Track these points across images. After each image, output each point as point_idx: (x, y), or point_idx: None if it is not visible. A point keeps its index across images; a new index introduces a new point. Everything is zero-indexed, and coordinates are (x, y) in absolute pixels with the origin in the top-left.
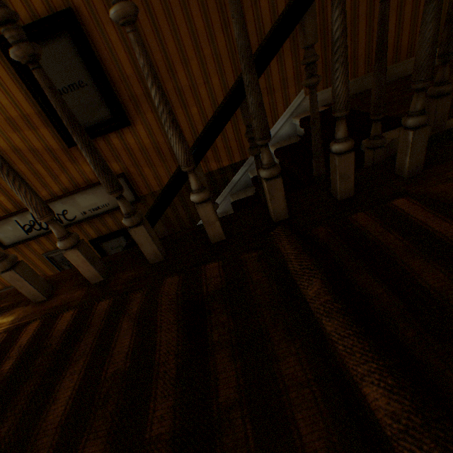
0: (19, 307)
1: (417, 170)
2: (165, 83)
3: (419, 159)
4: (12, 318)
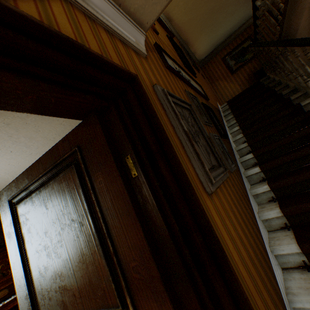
0: None
1: None
2: (197, 78)
3: None
4: None
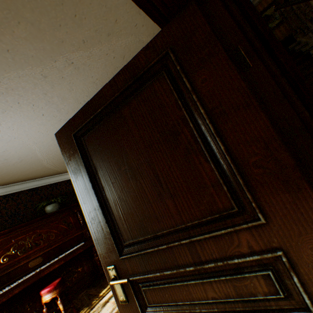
0: None
1: None
2: None
3: None
4: None
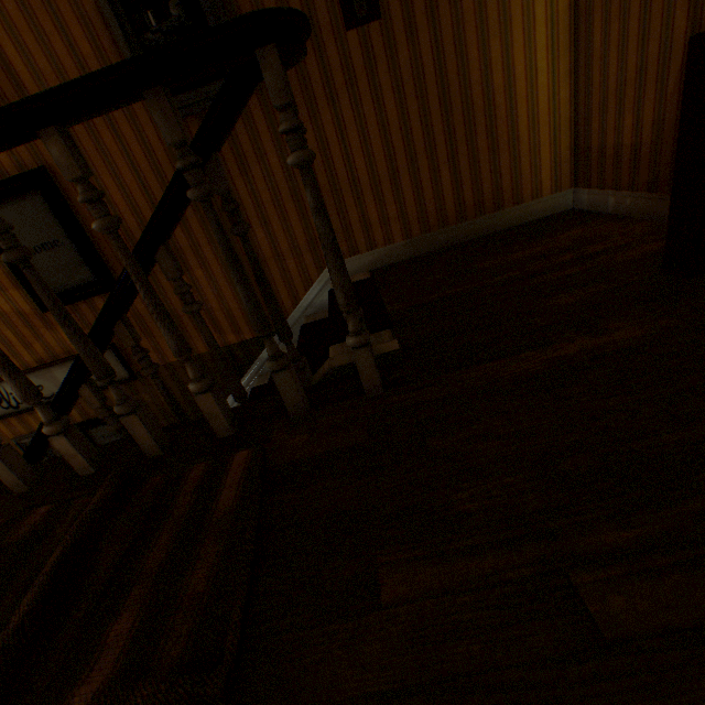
0: None
1: (303, 411)
2: None
3: (297, 400)
4: None
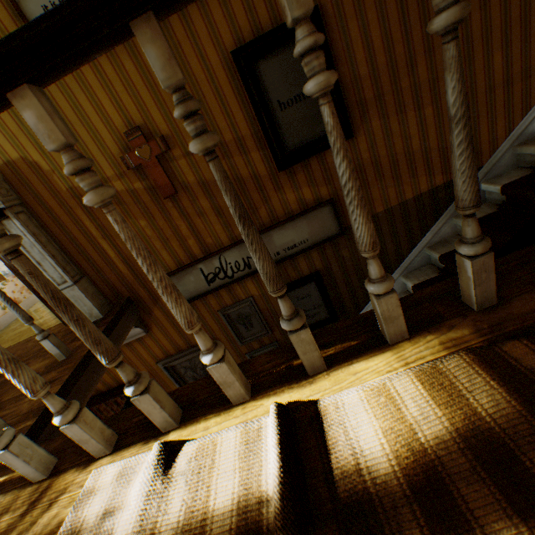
0: (448, 320)
1: None
2: (400, 81)
3: None
4: (463, 330)
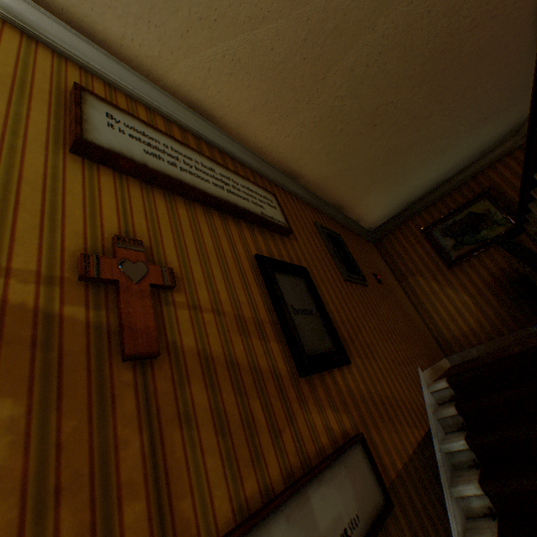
0: None
1: None
2: (357, 335)
3: None
4: None
